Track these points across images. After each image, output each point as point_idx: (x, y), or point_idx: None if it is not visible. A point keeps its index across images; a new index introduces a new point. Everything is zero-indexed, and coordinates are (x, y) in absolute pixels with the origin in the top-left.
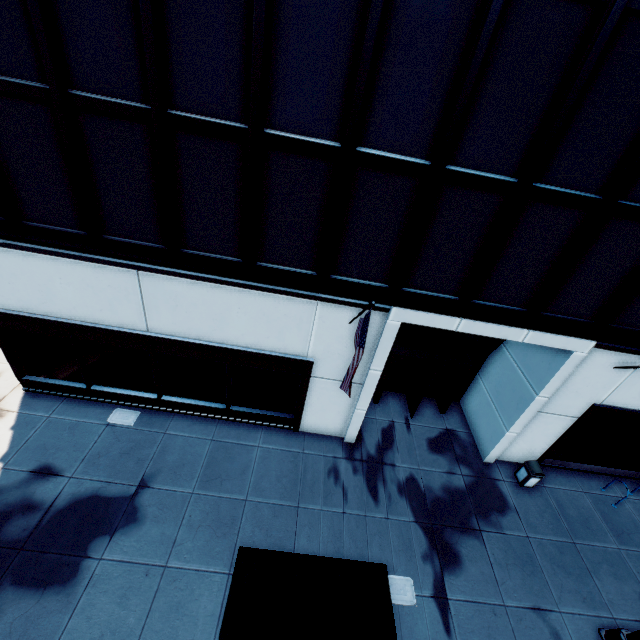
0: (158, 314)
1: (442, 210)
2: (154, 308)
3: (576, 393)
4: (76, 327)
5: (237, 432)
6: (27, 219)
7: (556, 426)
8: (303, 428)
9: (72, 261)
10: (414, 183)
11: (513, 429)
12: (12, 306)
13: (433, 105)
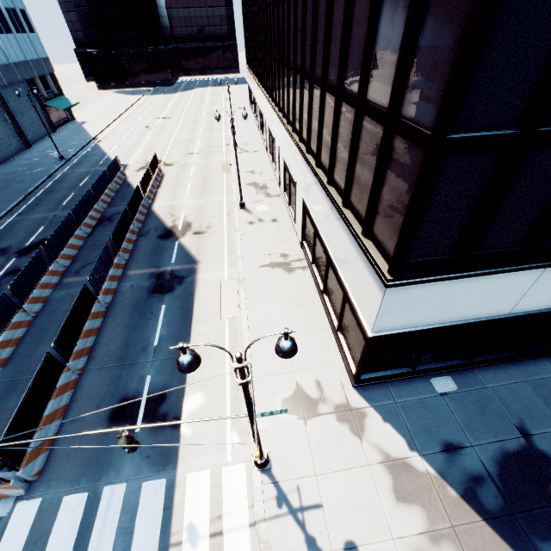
0: (531, 297)
1: None
2: (532, 293)
3: None
4: (449, 327)
5: (531, 369)
6: (473, 251)
7: None
8: None
9: (492, 275)
10: None
11: None
12: (400, 326)
13: None
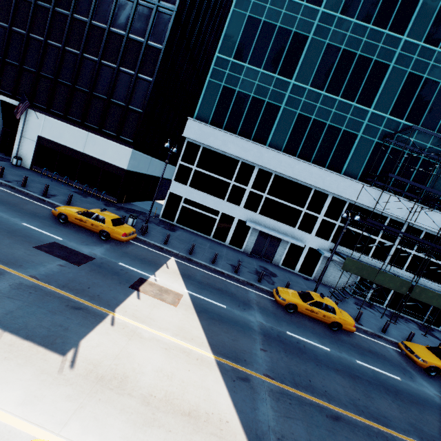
0: None
1: None
2: None
3: (32, 129)
4: None
5: None
6: None
7: (32, 146)
8: None
9: None
10: None
11: (16, 143)
12: None
13: None
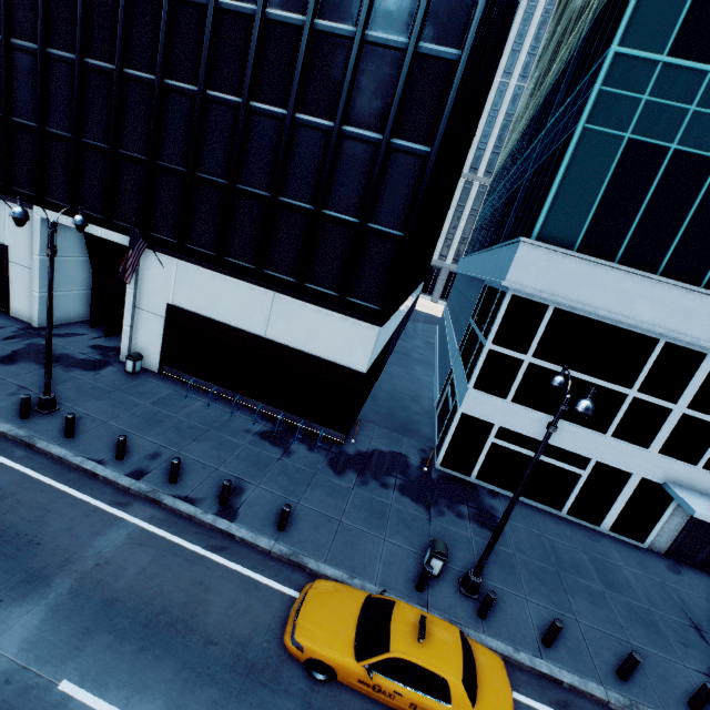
0: None
1: (50, 151)
2: None
3: (154, 291)
4: None
5: None
6: None
7: (157, 326)
8: (12, 313)
9: None
10: (36, 136)
11: (126, 322)
12: None
13: (34, 101)
